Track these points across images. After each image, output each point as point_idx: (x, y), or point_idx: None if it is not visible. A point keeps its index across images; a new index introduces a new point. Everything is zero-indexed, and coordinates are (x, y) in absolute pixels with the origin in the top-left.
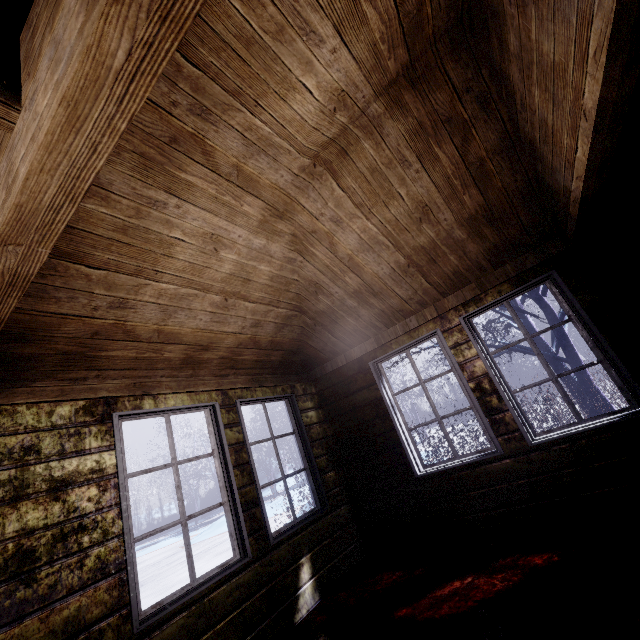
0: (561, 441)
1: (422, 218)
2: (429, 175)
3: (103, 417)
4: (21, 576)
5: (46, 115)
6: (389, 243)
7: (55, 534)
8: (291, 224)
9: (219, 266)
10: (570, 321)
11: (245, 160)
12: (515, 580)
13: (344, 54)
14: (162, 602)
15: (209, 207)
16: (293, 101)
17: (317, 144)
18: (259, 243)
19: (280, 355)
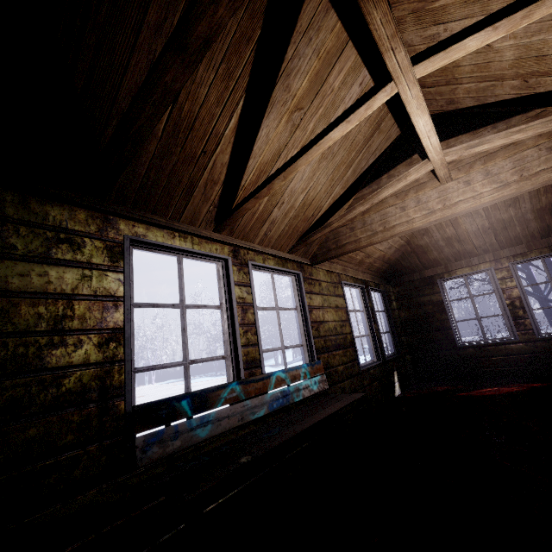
0: None
1: (511, 204)
2: None
3: (339, 282)
4: (336, 335)
5: (487, 195)
6: (484, 214)
7: (339, 325)
8: None
9: None
10: None
11: None
12: (524, 388)
13: None
14: (361, 365)
15: None
16: None
17: None
18: None
19: (386, 266)
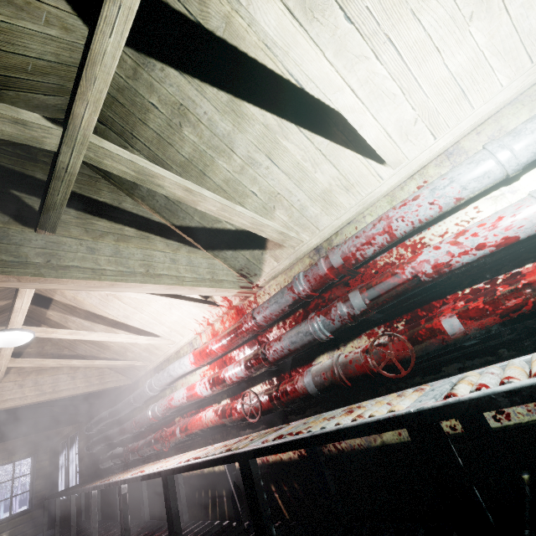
0: None
1: None
2: None
3: None
4: None
5: None
6: None
7: None
8: None
9: None
10: None
11: None
12: None
13: None
14: None
15: None
16: None
17: None
18: None
19: (25, 440)
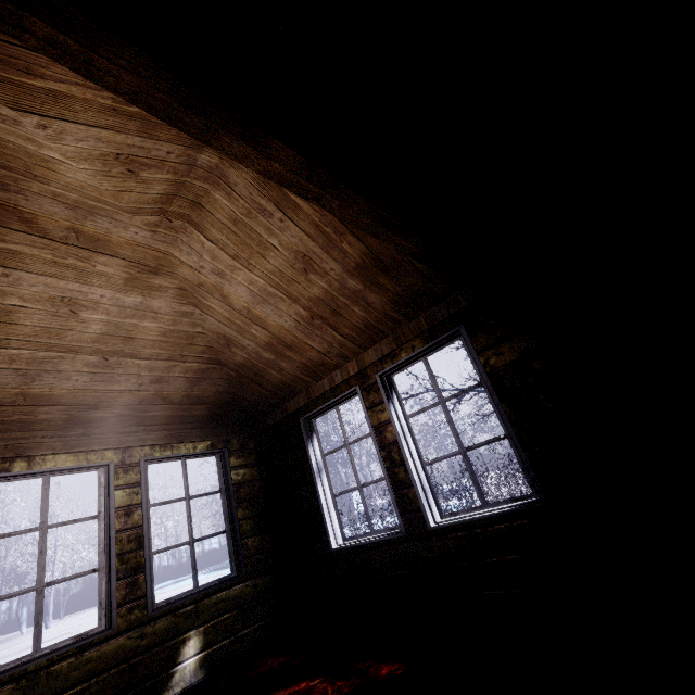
0: (458, 528)
1: (307, 268)
2: (296, 223)
3: None
4: None
5: None
6: (282, 295)
7: None
8: (173, 278)
9: (84, 327)
10: (481, 385)
11: (81, 222)
12: (344, 692)
13: (69, 126)
14: None
15: (49, 272)
16: (62, 171)
17: (147, 202)
18: (133, 300)
19: (205, 409)
